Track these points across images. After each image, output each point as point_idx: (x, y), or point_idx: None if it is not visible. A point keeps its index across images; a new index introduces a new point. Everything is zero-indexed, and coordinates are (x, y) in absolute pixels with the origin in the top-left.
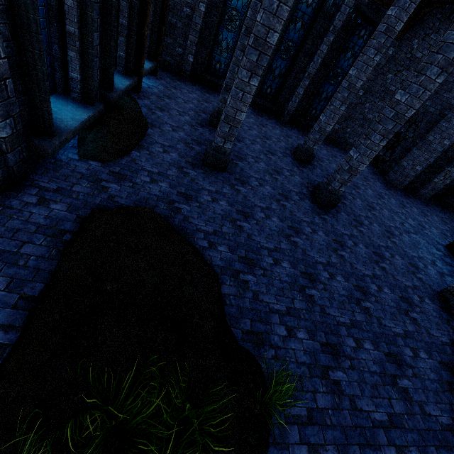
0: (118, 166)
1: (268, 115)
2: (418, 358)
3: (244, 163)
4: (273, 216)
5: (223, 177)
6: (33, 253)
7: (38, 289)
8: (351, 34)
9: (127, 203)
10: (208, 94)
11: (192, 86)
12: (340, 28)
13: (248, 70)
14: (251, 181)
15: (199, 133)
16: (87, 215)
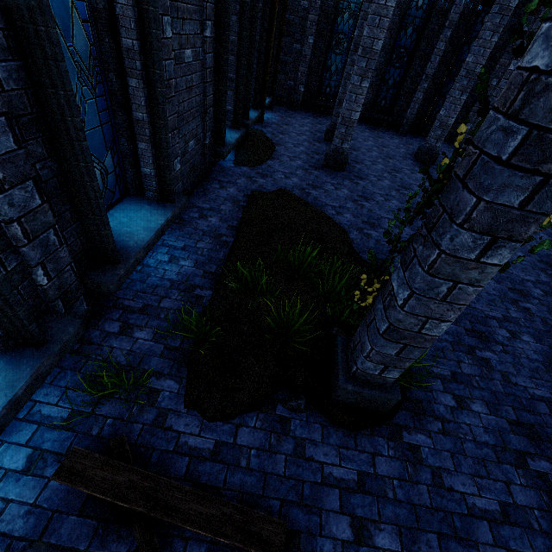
0: (260, 169)
1: (385, 128)
2: (550, 296)
3: (361, 165)
4: (392, 200)
5: (343, 175)
6: (227, 209)
7: (235, 223)
8: (472, 23)
9: (272, 189)
10: (320, 118)
11: (304, 113)
12: (458, 20)
13: (359, 76)
14: (369, 178)
15: (317, 146)
16: (249, 194)
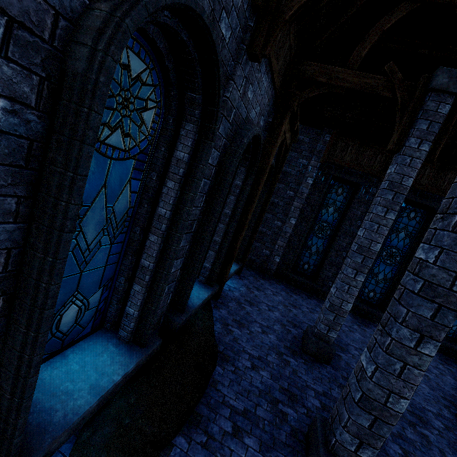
0: None
1: (374, 323)
2: None
3: None
4: None
5: None
6: None
7: None
8: None
9: None
10: (295, 295)
11: (276, 284)
12: None
13: (413, 329)
14: None
15: (291, 369)
16: None
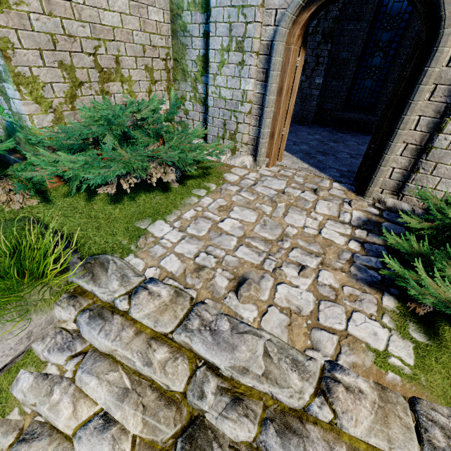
0: None
1: None
2: None
3: None
4: None
5: None
6: None
7: None
8: None
9: None
10: None
11: None
12: None
13: None
14: None
15: None
16: None
